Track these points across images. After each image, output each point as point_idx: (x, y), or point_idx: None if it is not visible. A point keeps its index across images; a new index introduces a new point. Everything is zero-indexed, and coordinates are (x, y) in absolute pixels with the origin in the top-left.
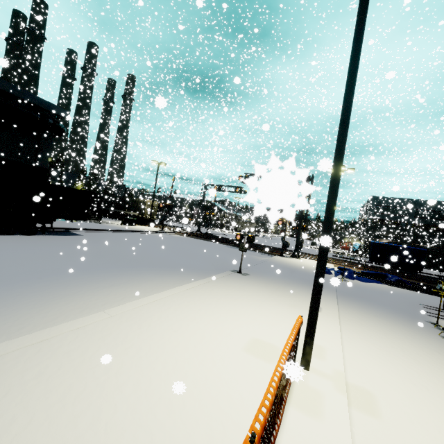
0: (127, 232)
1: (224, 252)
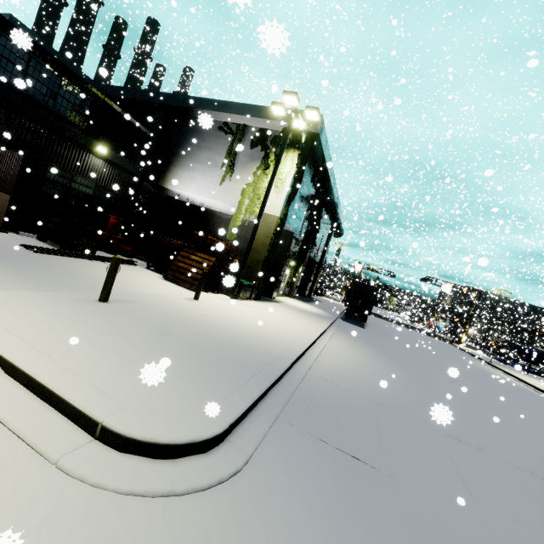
0: None
1: (427, 338)
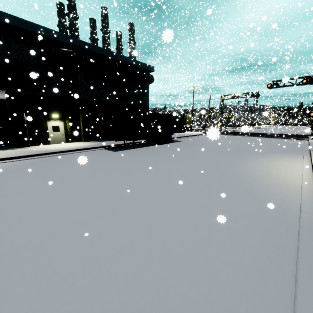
0: (192, 137)
1: (269, 141)
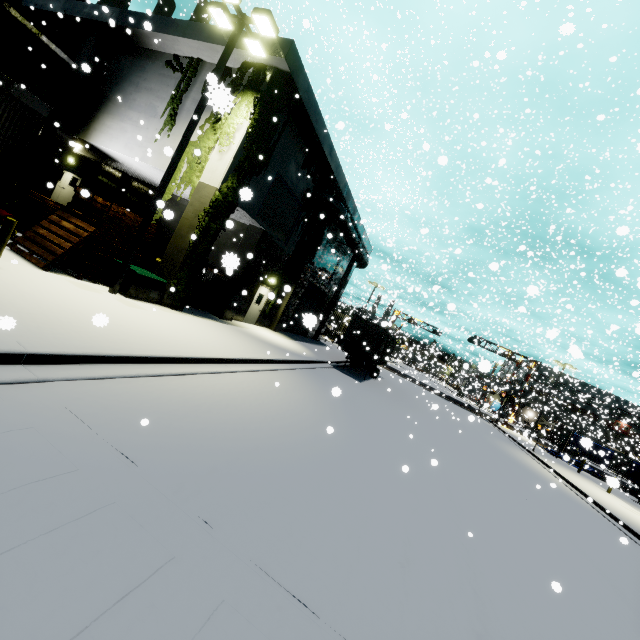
0: None
1: (463, 412)
